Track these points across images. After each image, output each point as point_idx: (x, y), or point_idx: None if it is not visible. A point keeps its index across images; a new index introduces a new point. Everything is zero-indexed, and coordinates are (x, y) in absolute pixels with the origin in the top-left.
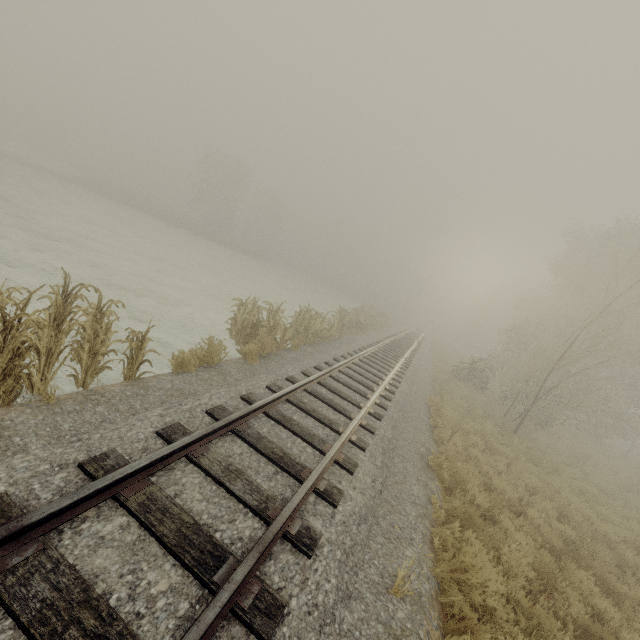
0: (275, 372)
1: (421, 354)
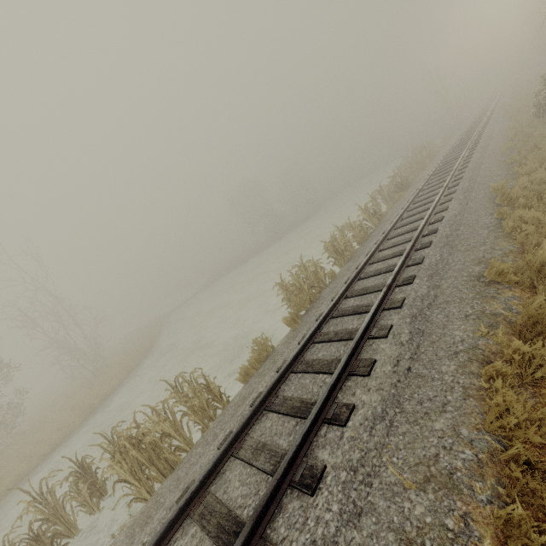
0: (310, 321)
1: (487, 137)
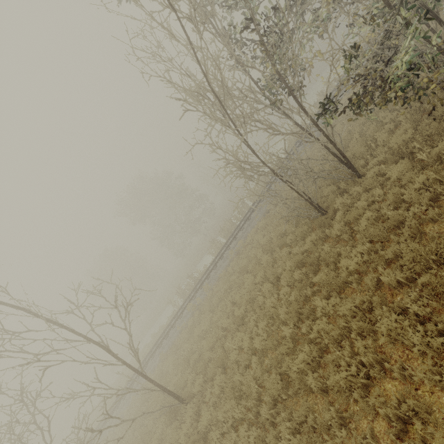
0: None
1: None
